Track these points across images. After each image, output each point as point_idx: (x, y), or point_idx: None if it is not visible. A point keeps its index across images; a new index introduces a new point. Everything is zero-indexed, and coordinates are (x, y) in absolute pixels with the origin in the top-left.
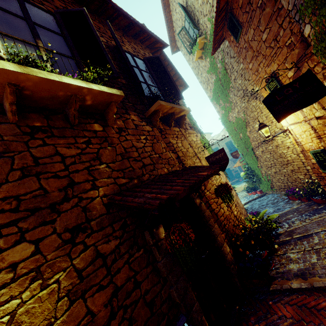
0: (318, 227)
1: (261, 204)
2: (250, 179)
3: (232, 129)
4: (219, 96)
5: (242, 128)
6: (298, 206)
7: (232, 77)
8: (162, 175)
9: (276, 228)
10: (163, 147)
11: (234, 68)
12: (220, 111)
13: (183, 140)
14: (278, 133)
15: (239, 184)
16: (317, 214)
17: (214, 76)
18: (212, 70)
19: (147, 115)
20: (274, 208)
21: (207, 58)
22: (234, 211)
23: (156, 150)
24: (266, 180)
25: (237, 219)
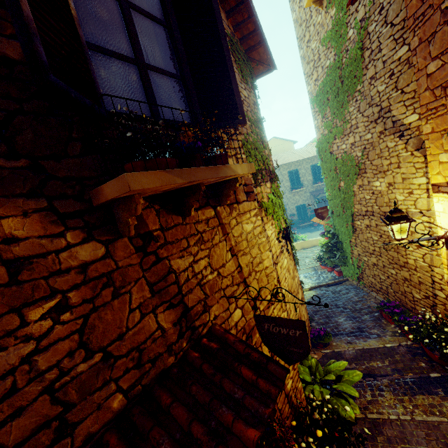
0: (426, 444)
1: (334, 302)
2: (332, 252)
3: (331, 168)
4: (329, 100)
5: (349, 175)
6: (394, 344)
7: (369, 71)
8: (95, 435)
9: (355, 447)
10: (137, 305)
11: (383, 51)
12: (320, 128)
13: (216, 244)
14: (423, 239)
15: (311, 231)
16: (426, 392)
17: (332, 55)
18: (333, 40)
19: (95, 202)
20: (353, 322)
21: (331, 6)
22: (288, 382)
23: (97, 335)
24: (354, 265)
25: (289, 400)
